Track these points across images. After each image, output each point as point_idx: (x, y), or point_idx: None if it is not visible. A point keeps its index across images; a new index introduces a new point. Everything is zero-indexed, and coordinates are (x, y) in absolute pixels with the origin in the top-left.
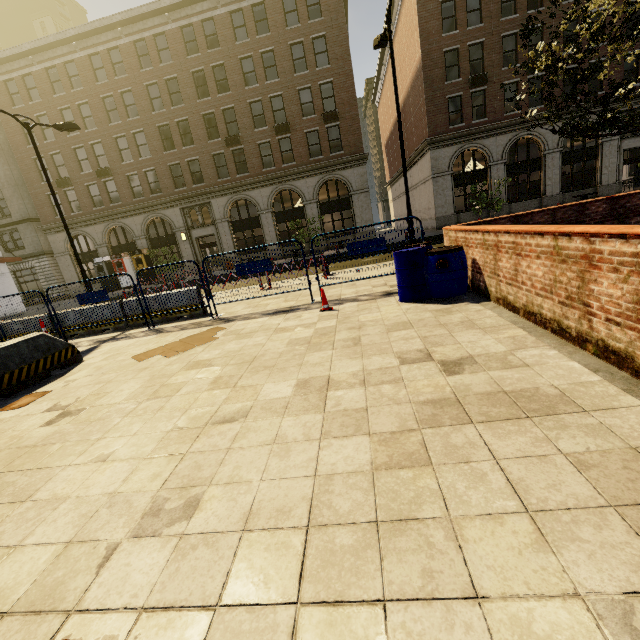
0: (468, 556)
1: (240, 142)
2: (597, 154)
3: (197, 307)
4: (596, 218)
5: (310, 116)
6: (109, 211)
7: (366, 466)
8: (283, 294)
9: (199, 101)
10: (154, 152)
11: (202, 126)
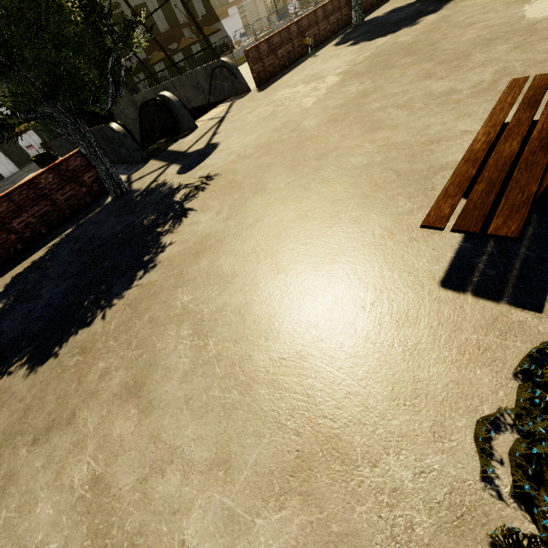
0: None
1: None
2: None
3: None
4: None
5: None
6: None
7: None
8: None
9: None
10: None
11: None
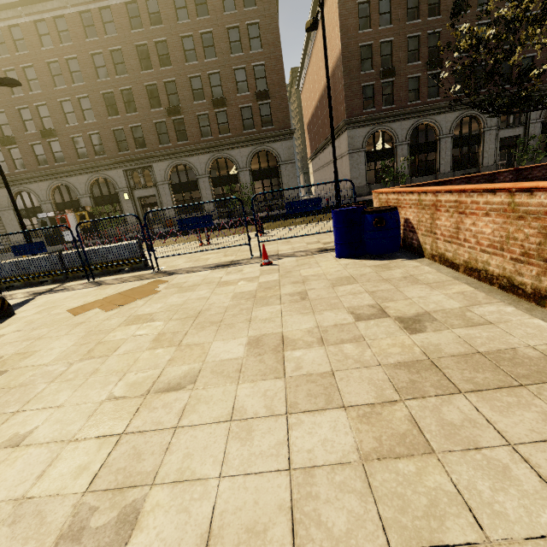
0: None
1: (180, 112)
2: (480, 140)
3: (138, 260)
4: None
5: (244, 93)
6: (53, 170)
7: (352, 454)
8: (222, 249)
9: (142, 72)
10: (98, 117)
11: (145, 96)
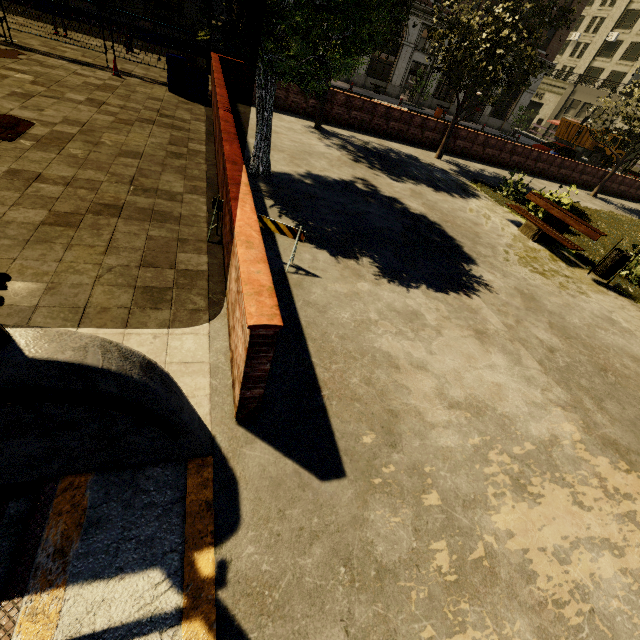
0: (130, 134)
1: None
2: (398, 53)
3: None
4: (295, 91)
5: None
6: None
7: (111, 121)
8: (81, 49)
9: None
10: None
11: None
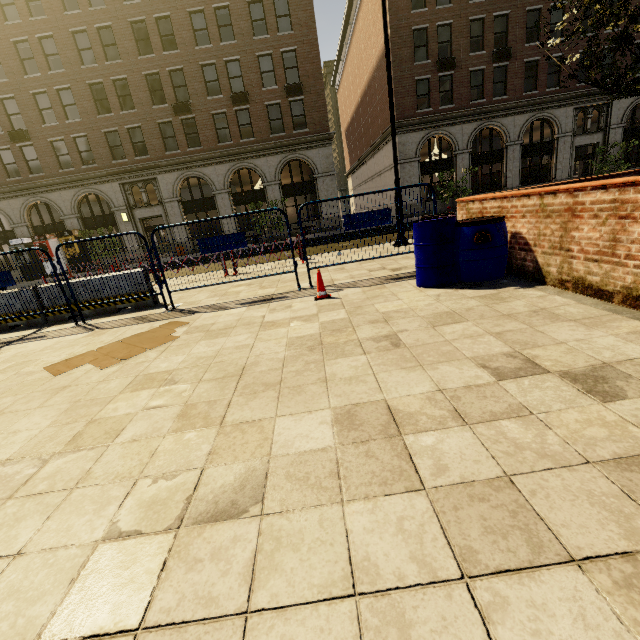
0: None
1: (191, 110)
2: (553, 149)
3: (145, 295)
4: None
5: (271, 87)
6: (28, 183)
7: None
8: (256, 280)
9: (140, 58)
10: (85, 115)
11: (144, 88)
